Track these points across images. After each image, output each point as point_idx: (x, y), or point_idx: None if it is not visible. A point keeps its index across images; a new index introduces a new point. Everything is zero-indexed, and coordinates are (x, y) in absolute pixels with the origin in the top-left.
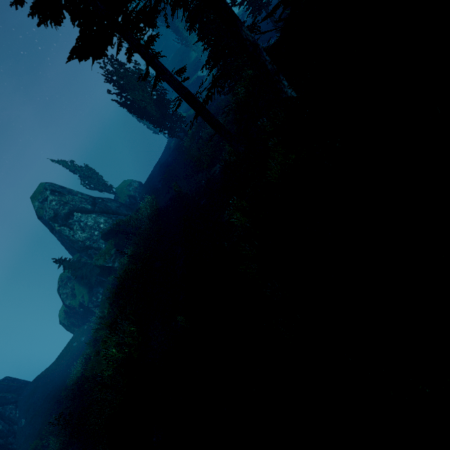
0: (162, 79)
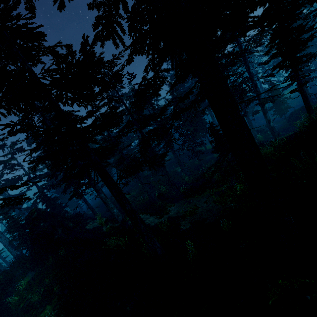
0: None
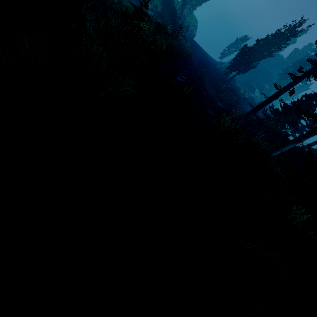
0: (295, 80)
